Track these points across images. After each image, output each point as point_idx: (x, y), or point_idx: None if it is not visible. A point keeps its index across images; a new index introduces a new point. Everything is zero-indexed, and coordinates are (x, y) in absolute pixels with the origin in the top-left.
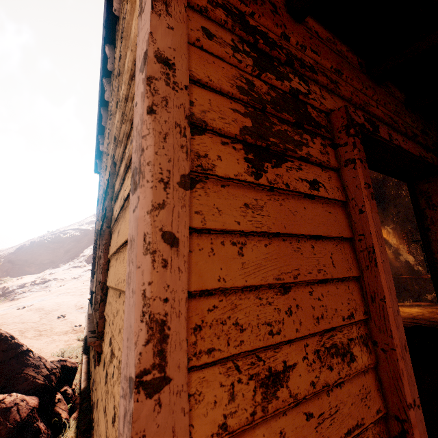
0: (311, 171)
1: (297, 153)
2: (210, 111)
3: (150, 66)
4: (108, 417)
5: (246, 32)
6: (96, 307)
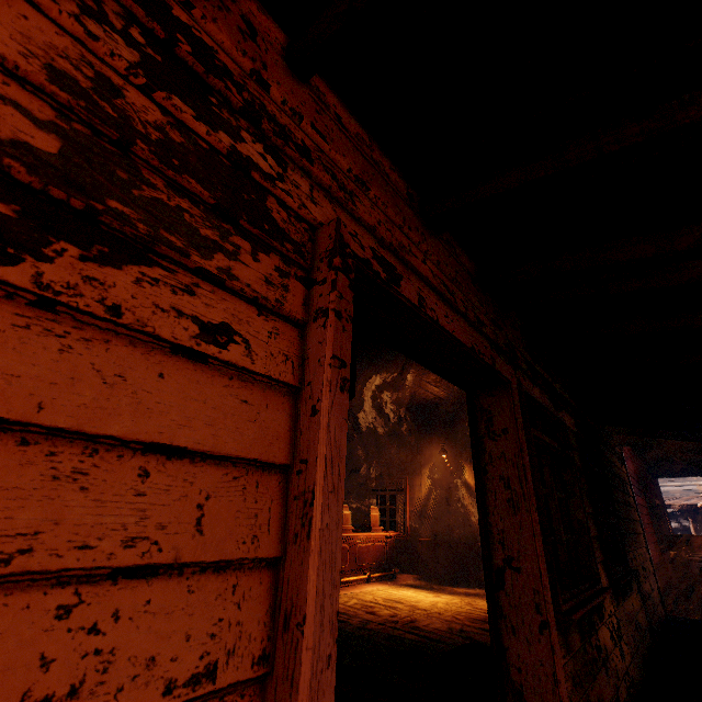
0: (225, 306)
1: (190, 258)
2: None
3: None
4: None
5: (149, 12)
6: None
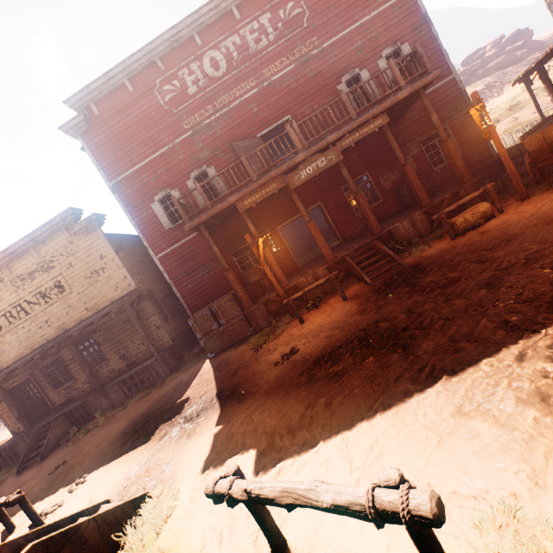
0: None
1: None
2: None
3: None
4: None
5: None
6: None
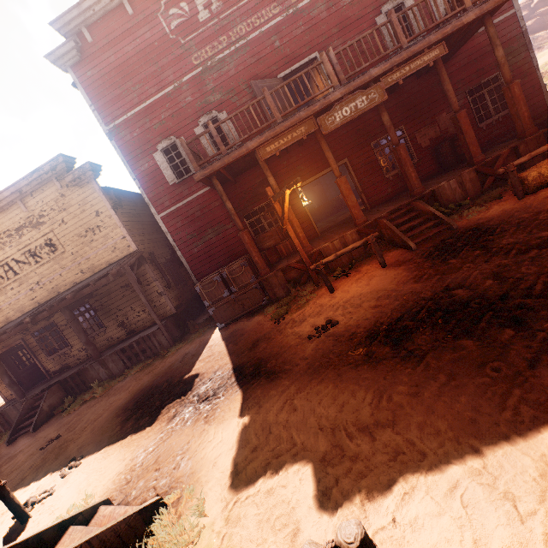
0: None
1: None
2: None
3: None
4: None
5: None
6: None
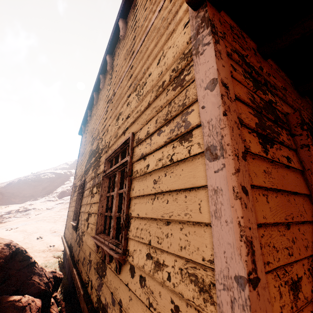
0: (285, 150)
1: (279, 139)
2: (242, 113)
3: (220, 88)
4: (161, 310)
5: (247, 66)
6: (97, 232)
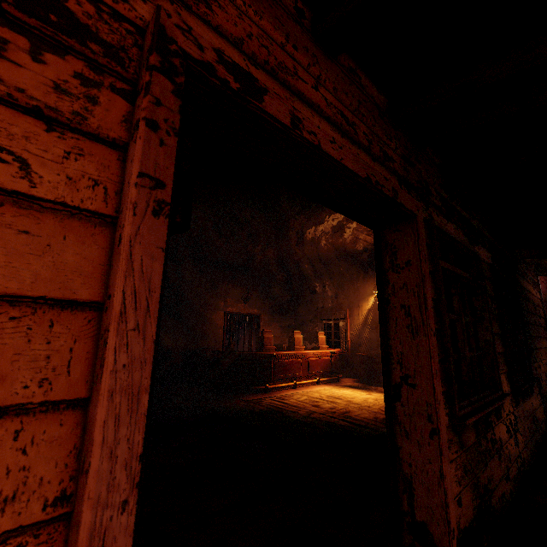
0: None
1: None
2: None
3: None
4: None
5: None
6: None
